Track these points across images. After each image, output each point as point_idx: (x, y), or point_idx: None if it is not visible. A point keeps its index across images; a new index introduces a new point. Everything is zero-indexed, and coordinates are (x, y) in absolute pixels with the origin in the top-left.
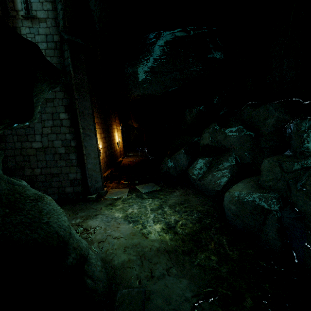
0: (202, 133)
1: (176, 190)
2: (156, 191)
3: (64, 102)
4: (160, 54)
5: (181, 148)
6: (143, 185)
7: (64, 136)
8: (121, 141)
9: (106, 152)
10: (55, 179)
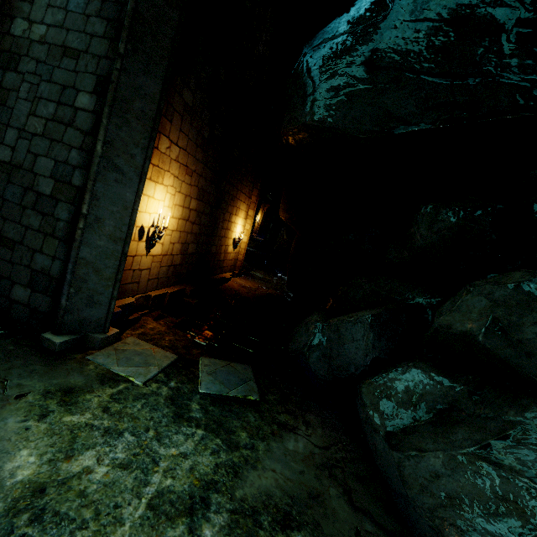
0: (460, 292)
1: (301, 426)
2: (241, 402)
3: (101, 68)
4: (410, 12)
5: (366, 307)
6: (219, 364)
7: (66, 154)
8: (246, 240)
9: (187, 244)
10: (2, 252)
